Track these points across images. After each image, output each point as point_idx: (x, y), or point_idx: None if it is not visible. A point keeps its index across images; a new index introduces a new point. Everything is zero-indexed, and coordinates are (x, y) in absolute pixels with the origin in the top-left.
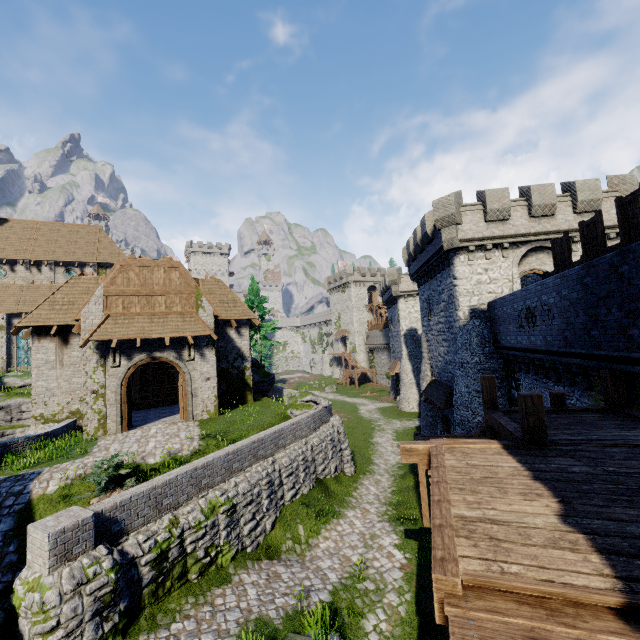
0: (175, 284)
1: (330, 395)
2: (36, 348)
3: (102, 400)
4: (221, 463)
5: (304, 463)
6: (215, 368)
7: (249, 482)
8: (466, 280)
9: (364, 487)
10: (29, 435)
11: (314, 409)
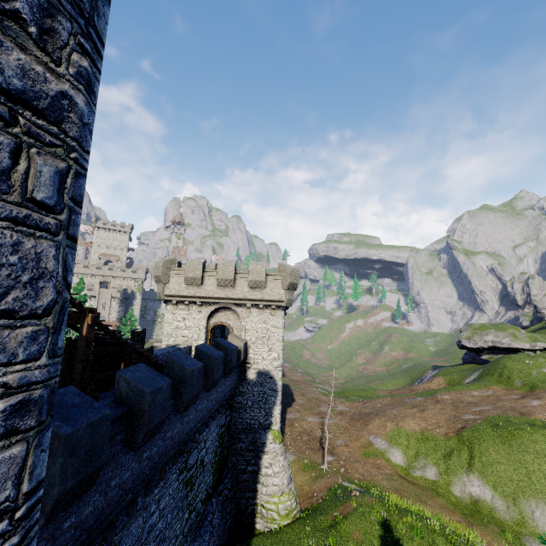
0: None
1: None
2: None
3: None
4: None
5: None
6: None
7: None
8: (168, 324)
9: None
10: None
11: None
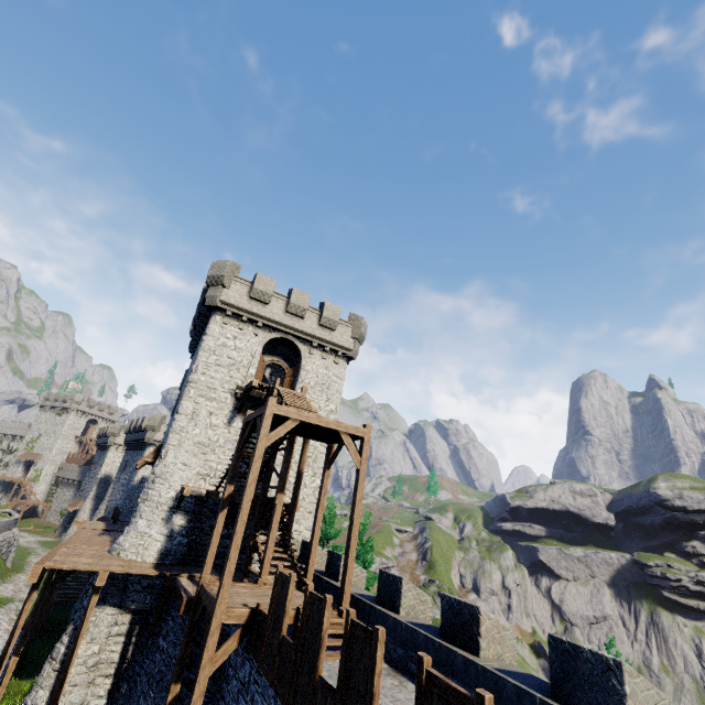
0: None
1: None
2: None
3: None
4: None
5: None
6: None
7: None
8: None
9: (17, 577)
10: None
11: (8, 518)
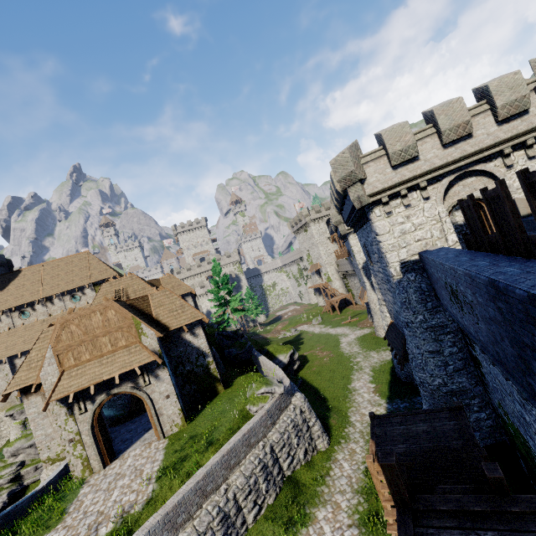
0: (114, 322)
1: (316, 328)
2: (27, 405)
3: (80, 445)
4: (161, 527)
5: (264, 472)
6: (171, 384)
7: (198, 531)
8: (388, 234)
9: (337, 465)
10: (26, 496)
11: (270, 401)
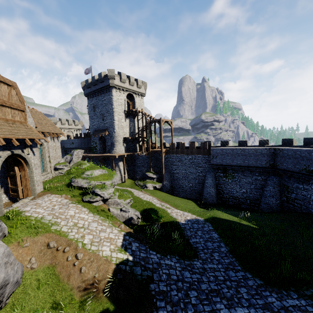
0: None
1: None
2: None
3: None
4: None
5: None
6: None
7: None
8: None
9: None
10: None
11: None
